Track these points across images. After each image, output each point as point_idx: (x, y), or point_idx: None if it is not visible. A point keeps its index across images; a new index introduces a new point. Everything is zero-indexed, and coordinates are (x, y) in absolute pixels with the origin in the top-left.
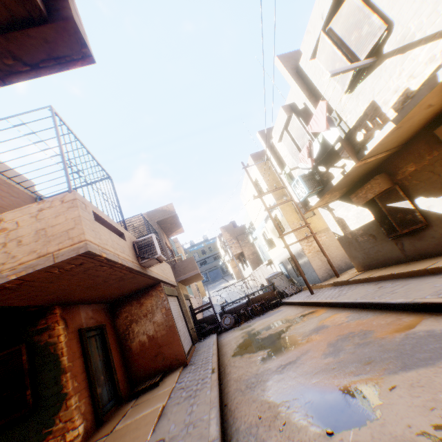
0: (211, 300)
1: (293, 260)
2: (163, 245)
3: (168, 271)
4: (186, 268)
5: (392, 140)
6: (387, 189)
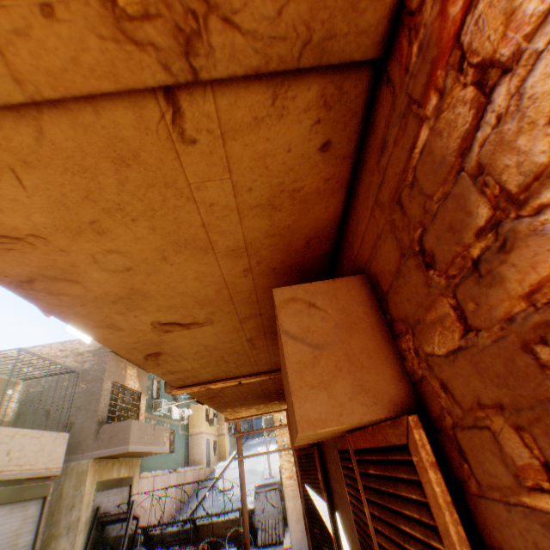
0: (223, 472)
1: (241, 490)
2: (101, 390)
3: (34, 449)
4: (114, 437)
5: (222, 364)
6: (308, 448)
